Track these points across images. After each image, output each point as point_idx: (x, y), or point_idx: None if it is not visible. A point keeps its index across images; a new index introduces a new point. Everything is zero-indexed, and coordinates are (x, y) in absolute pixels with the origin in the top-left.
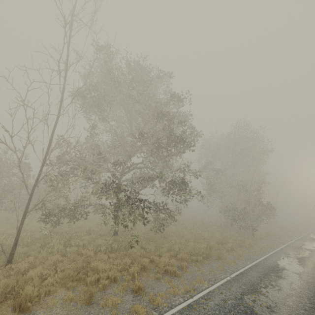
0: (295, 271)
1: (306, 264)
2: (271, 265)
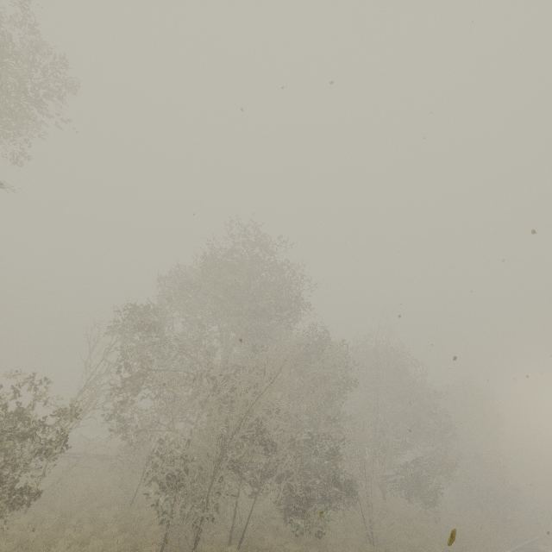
0: None
1: None
2: (534, 548)
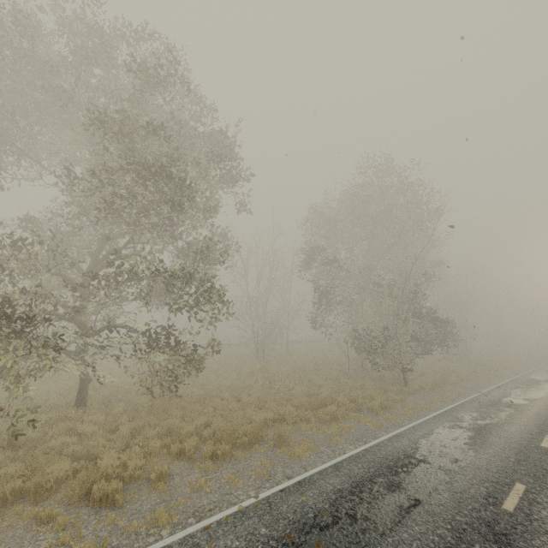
0: (448, 465)
1: (488, 442)
2: (399, 451)
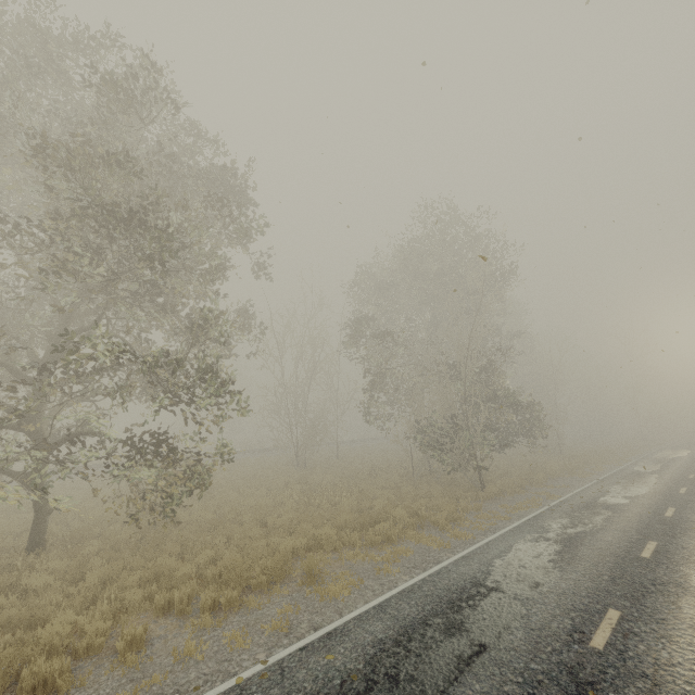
0: (526, 592)
1: (577, 556)
2: (466, 578)
